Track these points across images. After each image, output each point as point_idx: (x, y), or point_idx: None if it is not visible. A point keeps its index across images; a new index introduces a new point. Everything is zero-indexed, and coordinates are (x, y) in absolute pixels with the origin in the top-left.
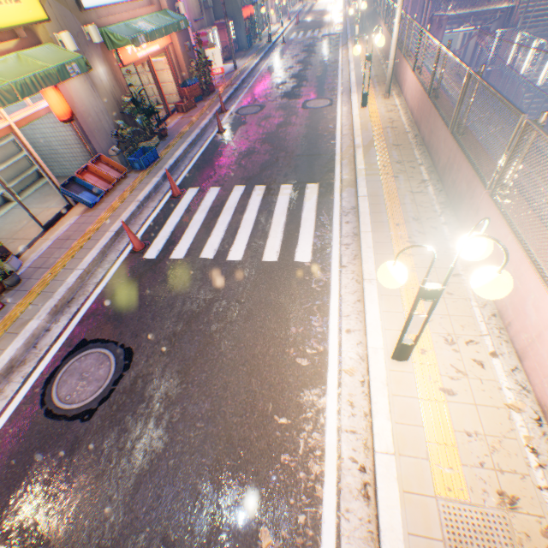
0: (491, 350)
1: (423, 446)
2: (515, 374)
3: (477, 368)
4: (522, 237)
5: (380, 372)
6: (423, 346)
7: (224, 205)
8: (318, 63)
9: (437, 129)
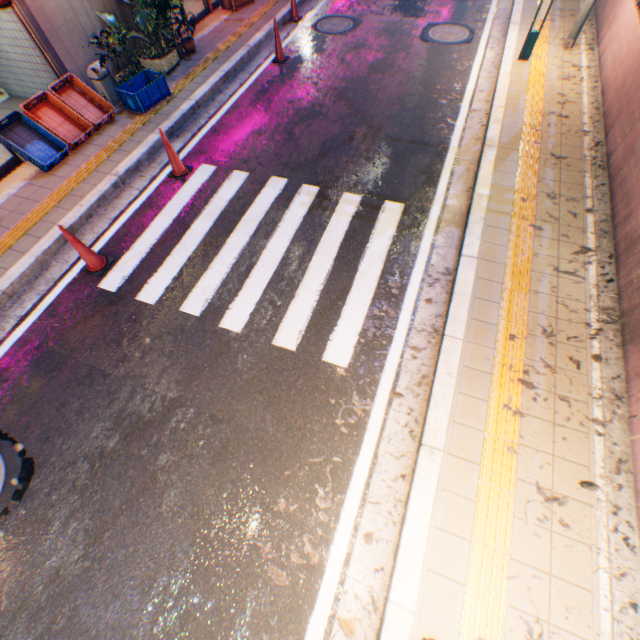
0: None
1: None
2: None
3: None
4: None
5: None
6: (485, 632)
7: (245, 211)
8: None
9: None
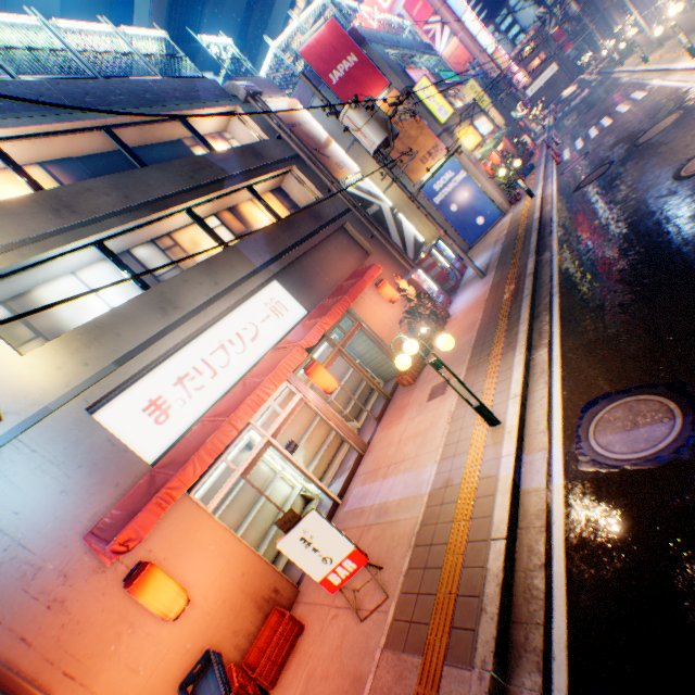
0: None
1: None
2: None
3: None
4: None
5: (687, 66)
6: None
7: (587, 135)
8: (595, 95)
9: (688, 20)
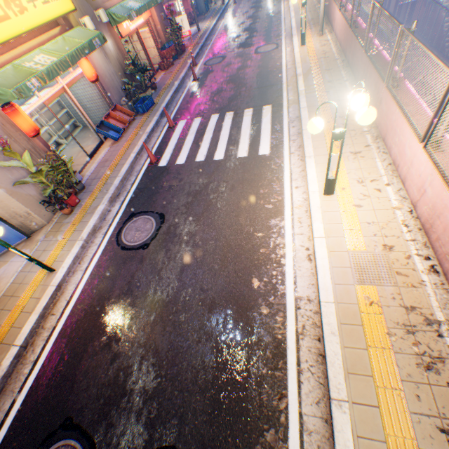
0: (386, 183)
1: (341, 232)
2: (399, 192)
3: (376, 193)
4: (402, 107)
5: (316, 202)
6: (343, 186)
7: (206, 128)
8: (265, 16)
9: (356, 52)
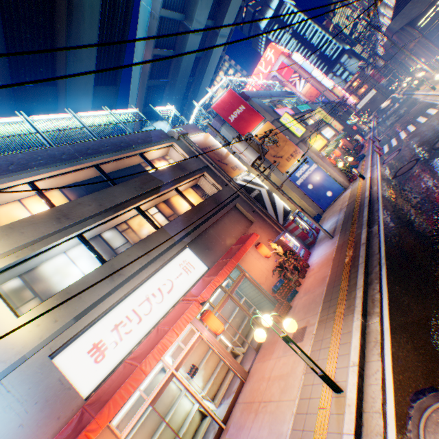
0: None
1: None
2: None
3: None
4: None
5: None
6: None
7: (398, 136)
8: (402, 108)
9: None
